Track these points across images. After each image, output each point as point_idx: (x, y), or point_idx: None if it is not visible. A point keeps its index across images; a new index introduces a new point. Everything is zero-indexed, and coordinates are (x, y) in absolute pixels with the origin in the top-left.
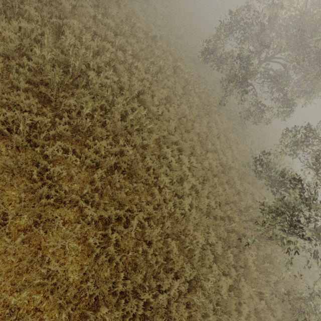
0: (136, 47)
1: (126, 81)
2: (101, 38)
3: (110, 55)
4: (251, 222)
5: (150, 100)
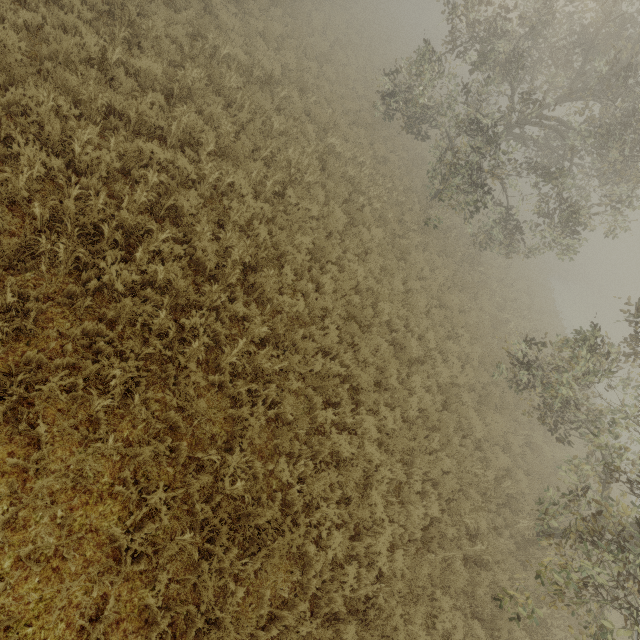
0: (227, 130)
1: (209, 243)
2: (126, 133)
3: (157, 176)
4: (507, 508)
5: (275, 279)
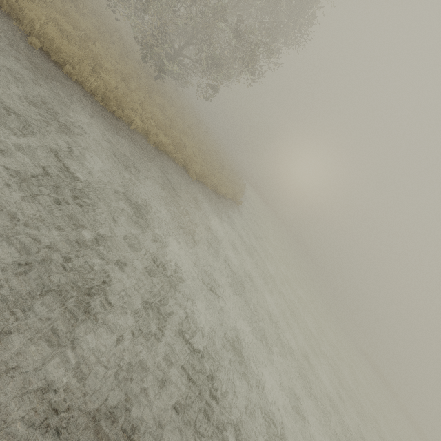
0: None
1: None
2: None
3: None
4: None
5: None
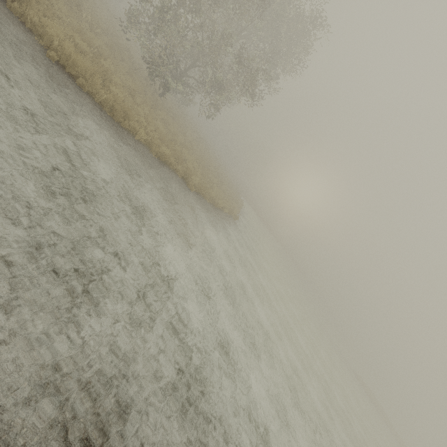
0: None
1: None
2: None
3: None
4: None
5: None
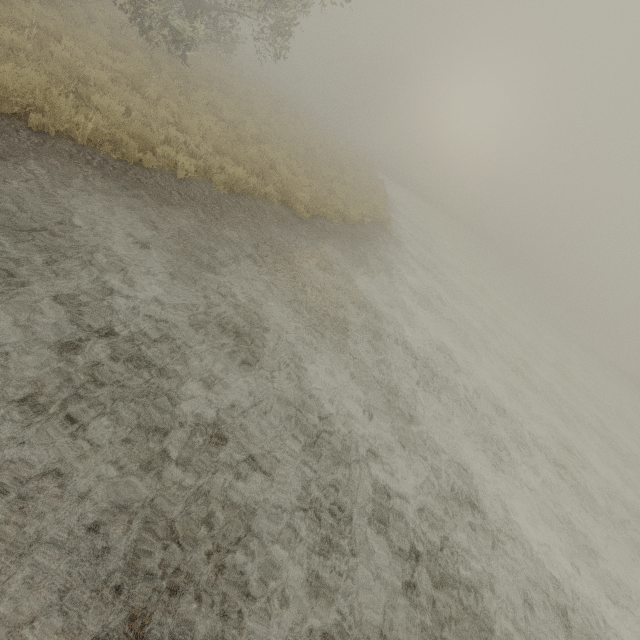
0: None
1: None
2: None
3: None
4: None
5: None
